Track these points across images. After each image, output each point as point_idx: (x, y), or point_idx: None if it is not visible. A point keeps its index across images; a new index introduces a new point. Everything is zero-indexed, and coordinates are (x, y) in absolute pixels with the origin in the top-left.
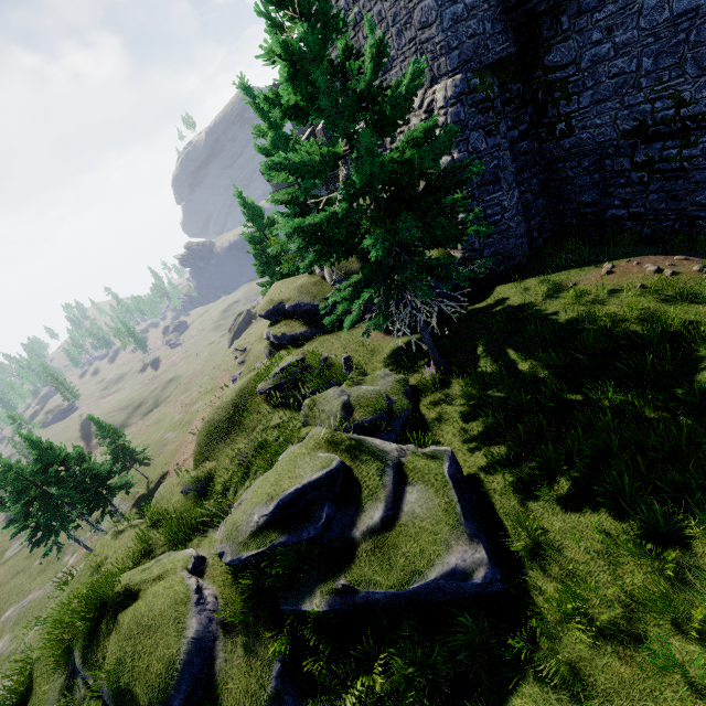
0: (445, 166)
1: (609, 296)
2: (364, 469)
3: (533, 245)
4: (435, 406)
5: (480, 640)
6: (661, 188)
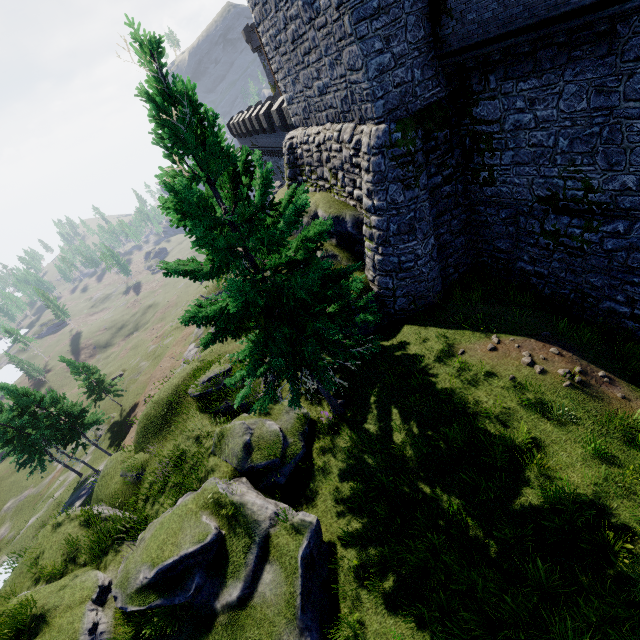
0: (366, 207)
1: (484, 379)
2: (234, 543)
3: (448, 280)
4: (323, 454)
5: None
6: (563, 259)
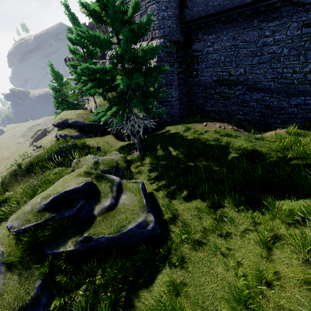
0: None
1: (205, 132)
2: (103, 185)
3: (181, 114)
4: (137, 167)
5: (147, 255)
6: (222, 102)
